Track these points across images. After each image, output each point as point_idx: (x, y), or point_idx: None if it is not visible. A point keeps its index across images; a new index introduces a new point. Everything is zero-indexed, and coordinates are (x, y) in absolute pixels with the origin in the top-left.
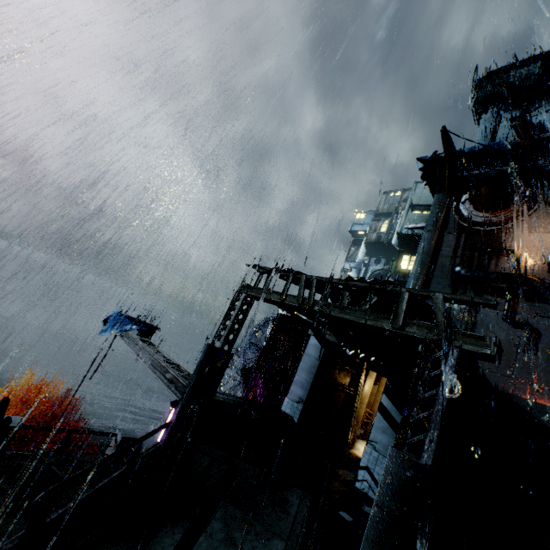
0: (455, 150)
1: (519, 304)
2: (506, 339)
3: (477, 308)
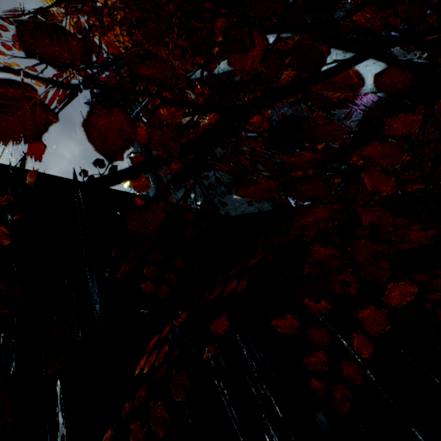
0: (102, 80)
1: (216, 152)
2: (227, 180)
3: (200, 176)
